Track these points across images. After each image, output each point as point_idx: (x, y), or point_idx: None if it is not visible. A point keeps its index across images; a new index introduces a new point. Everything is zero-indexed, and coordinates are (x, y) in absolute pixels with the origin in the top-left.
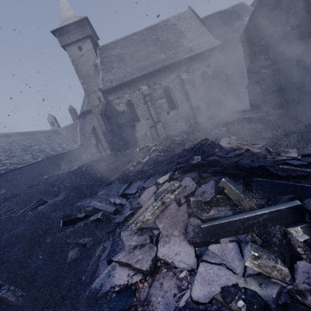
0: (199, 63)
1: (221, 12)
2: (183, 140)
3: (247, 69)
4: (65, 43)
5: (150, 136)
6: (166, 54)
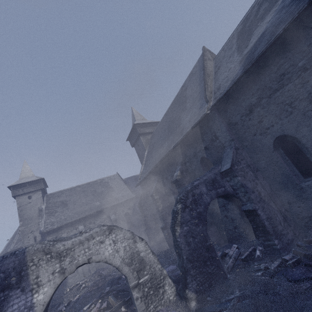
0: (123, 207)
1: (136, 176)
2: (106, 274)
3: (143, 221)
4: (18, 194)
5: (81, 272)
6: (101, 202)
